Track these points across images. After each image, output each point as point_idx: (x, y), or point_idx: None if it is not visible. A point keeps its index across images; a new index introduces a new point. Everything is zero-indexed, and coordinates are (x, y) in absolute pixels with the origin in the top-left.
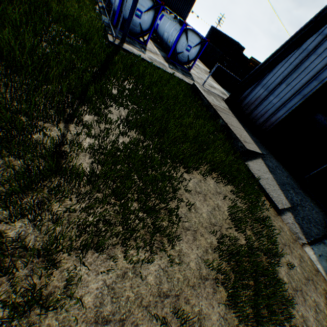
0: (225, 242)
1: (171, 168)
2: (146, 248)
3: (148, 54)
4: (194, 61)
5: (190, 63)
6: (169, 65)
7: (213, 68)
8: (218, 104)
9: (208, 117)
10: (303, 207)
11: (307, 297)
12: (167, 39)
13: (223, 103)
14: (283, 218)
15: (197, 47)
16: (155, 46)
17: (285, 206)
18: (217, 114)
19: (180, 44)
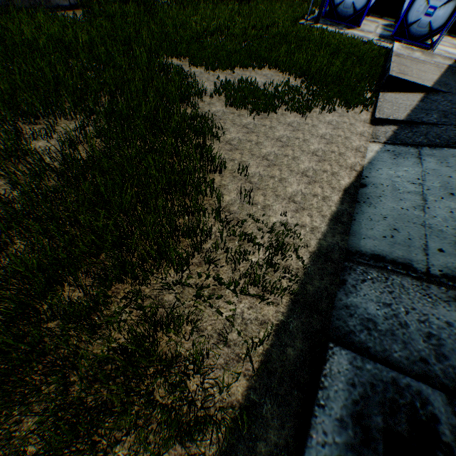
0: (246, 80)
1: (253, 61)
2: (199, 63)
3: (349, 32)
4: (443, 28)
5: (434, 35)
6: (380, 40)
7: (451, 19)
8: (415, 57)
9: (368, 63)
10: (437, 127)
11: (300, 134)
12: (402, 13)
13: (440, 61)
14: (374, 127)
15: (448, 5)
16: (382, 29)
17: (392, 118)
18: (389, 60)
19: (414, 10)
